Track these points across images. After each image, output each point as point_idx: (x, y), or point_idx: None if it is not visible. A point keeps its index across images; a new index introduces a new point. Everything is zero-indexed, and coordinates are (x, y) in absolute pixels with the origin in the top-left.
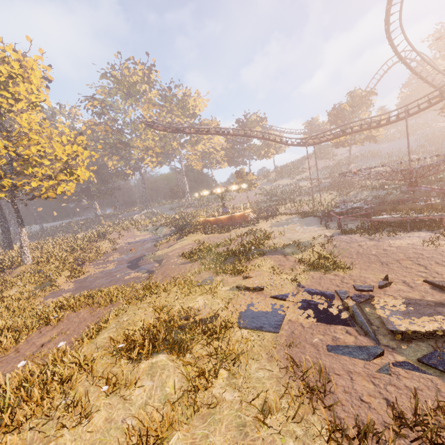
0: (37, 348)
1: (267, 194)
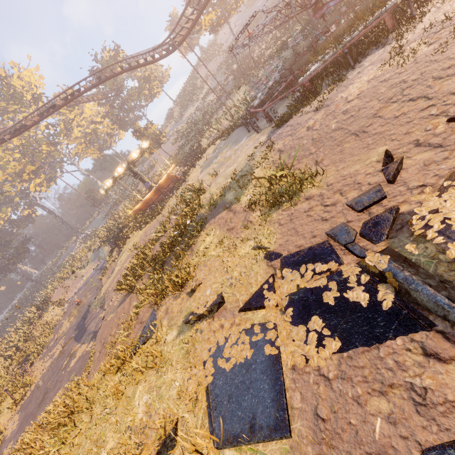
0: None
1: (183, 135)
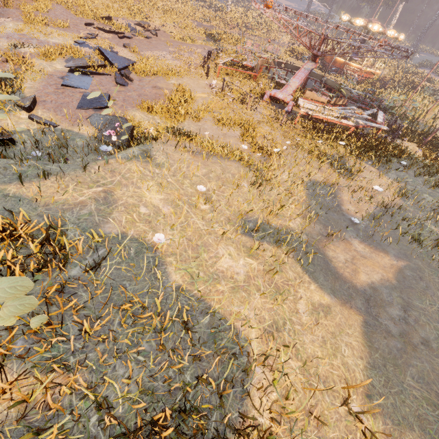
0: None
1: None
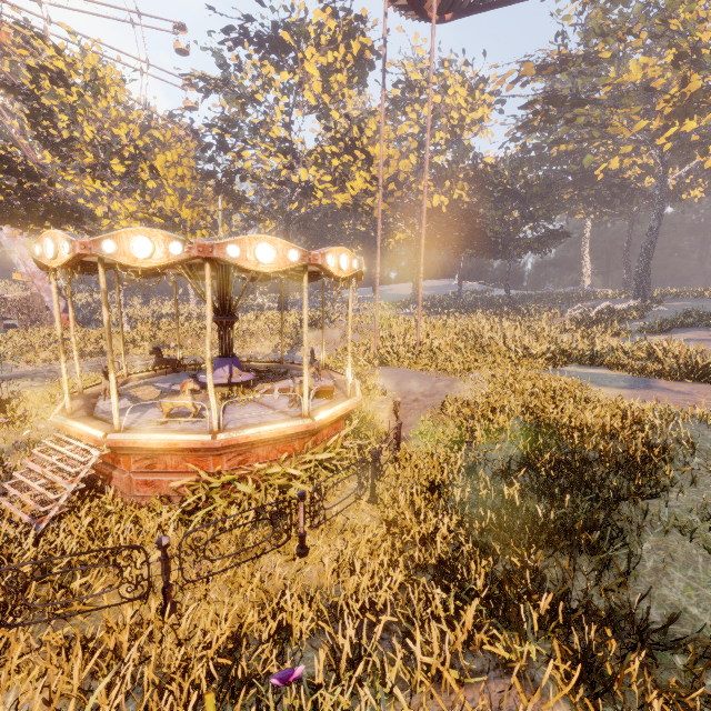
0: None
1: None
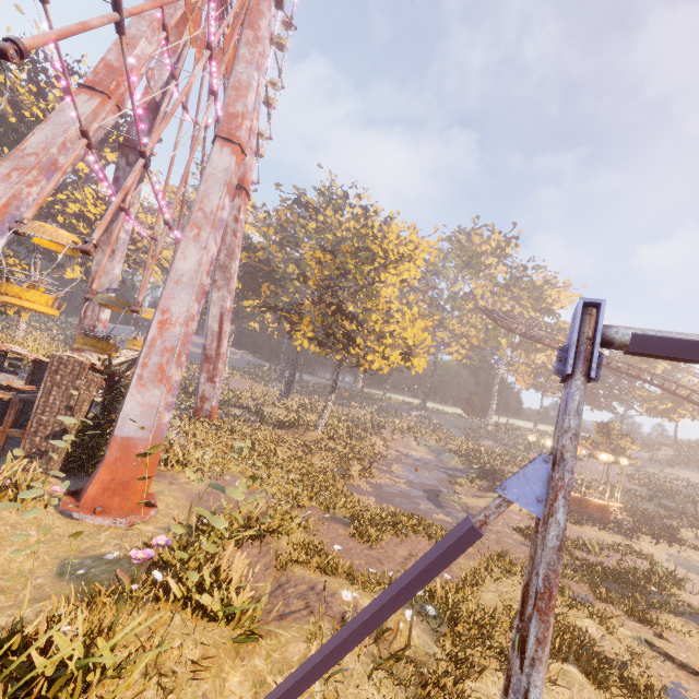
0: (403, 559)
1: (648, 484)
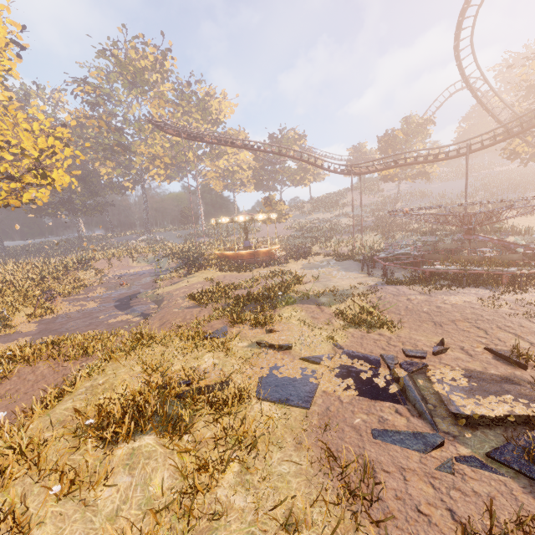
0: None
1: (299, 229)
